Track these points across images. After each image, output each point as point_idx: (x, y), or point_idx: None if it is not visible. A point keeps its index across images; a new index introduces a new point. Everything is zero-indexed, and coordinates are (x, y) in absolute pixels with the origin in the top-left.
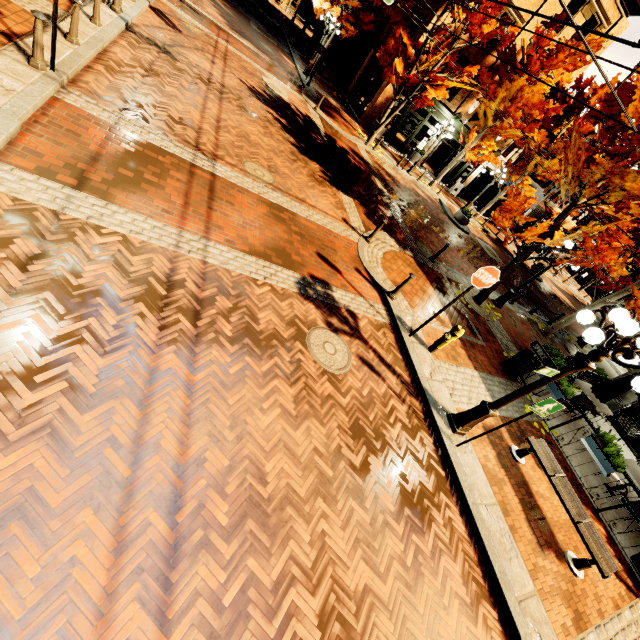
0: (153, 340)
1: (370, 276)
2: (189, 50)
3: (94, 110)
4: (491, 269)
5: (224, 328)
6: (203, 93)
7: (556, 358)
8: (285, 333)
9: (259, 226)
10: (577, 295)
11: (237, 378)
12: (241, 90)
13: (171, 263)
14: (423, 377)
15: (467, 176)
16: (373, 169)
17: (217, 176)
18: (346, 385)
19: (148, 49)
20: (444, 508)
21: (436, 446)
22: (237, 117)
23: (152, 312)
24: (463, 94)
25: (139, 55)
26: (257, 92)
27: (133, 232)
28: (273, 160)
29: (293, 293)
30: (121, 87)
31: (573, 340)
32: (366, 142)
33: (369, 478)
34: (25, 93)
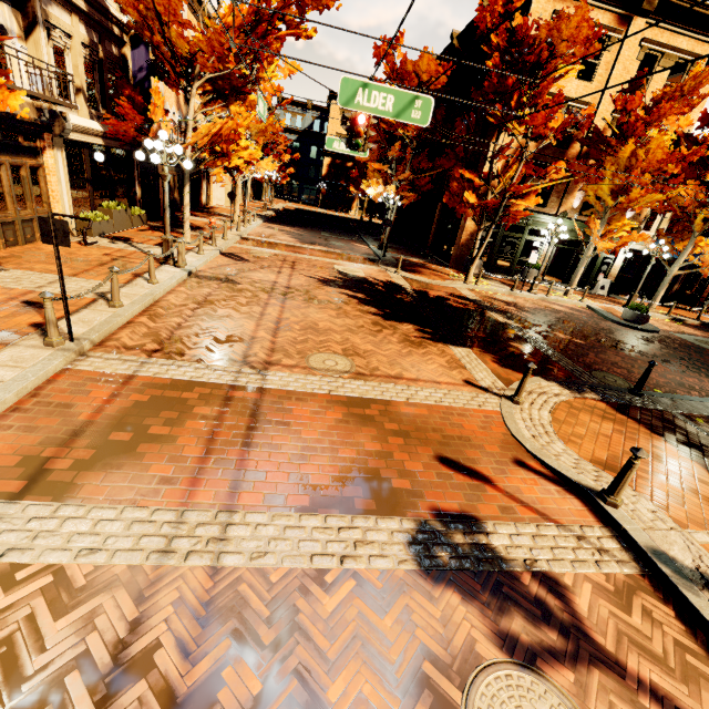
0: None
1: (547, 466)
2: (254, 271)
3: (112, 366)
4: None
5: None
6: (263, 302)
7: None
8: None
9: (329, 445)
10: None
11: None
12: (309, 284)
13: (139, 603)
14: None
15: (608, 268)
16: (484, 304)
17: (266, 389)
18: None
19: (208, 285)
20: None
21: None
22: (302, 310)
23: None
24: (557, 194)
25: (196, 293)
26: (328, 280)
27: (83, 552)
28: (349, 340)
29: (406, 575)
30: (161, 329)
31: None
32: (464, 281)
33: None
34: (14, 379)
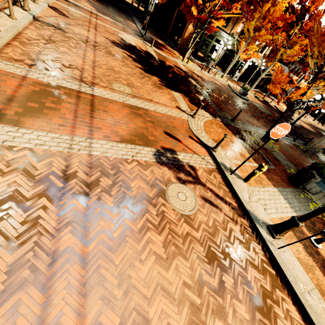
0: (53, 226)
1: (199, 139)
2: (73, 26)
3: (11, 69)
4: (284, 125)
5: (107, 201)
6: (83, 48)
7: (323, 170)
8: (150, 193)
9: (125, 122)
10: (313, 123)
11: (120, 239)
12: (106, 43)
13: (66, 161)
14: (245, 202)
15: (241, 68)
16: (188, 74)
17: (95, 95)
18: (197, 221)
19: (48, 29)
20: (281, 302)
21: (264, 251)
22: (105, 58)
23: (52, 203)
24: (233, 21)
25: (42, 33)
26: (116, 43)
27: (37, 145)
28: (130, 79)
29: (152, 162)
30: (30, 52)
31: (320, 151)
32: (182, 60)
33: (226, 295)
34: None
